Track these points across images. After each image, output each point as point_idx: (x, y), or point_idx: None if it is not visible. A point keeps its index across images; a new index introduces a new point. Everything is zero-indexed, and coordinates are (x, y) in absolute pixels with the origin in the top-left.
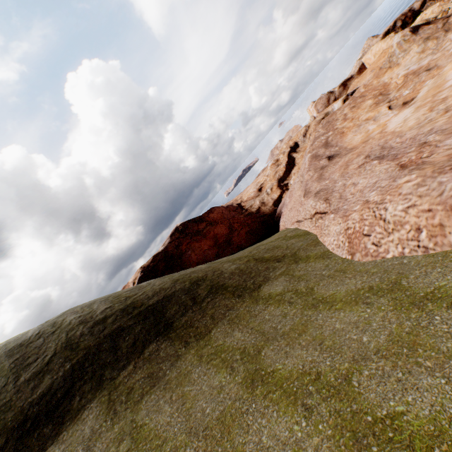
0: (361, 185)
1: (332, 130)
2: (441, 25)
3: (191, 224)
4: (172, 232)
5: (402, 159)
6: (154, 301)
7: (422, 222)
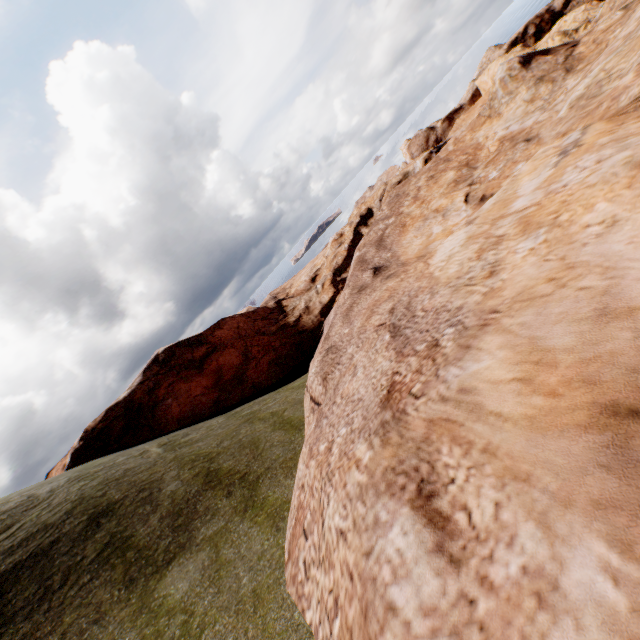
0: (354, 384)
1: (396, 214)
2: (563, 59)
3: (181, 350)
4: (148, 364)
5: (403, 365)
6: (9, 563)
7: (342, 592)
